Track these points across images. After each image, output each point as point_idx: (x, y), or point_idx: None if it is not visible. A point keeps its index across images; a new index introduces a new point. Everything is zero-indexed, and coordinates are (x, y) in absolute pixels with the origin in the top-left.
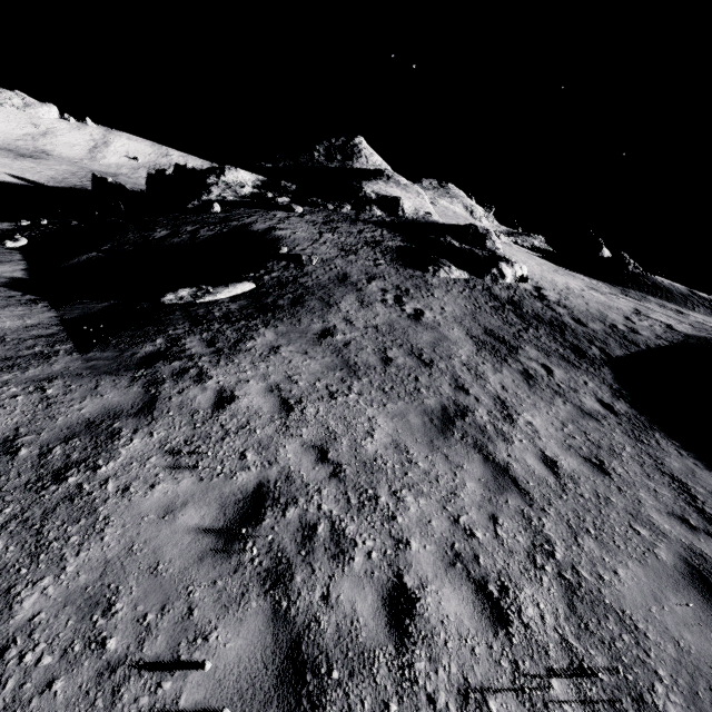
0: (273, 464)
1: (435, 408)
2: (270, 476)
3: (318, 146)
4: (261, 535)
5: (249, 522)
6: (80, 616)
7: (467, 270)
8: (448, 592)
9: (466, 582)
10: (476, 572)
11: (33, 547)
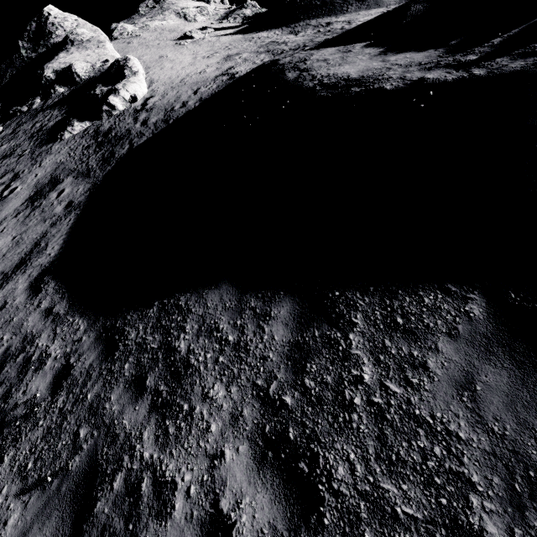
0: None
1: None
2: None
3: (20, 41)
4: None
5: None
6: None
7: (89, 119)
8: None
9: None
10: None
11: None
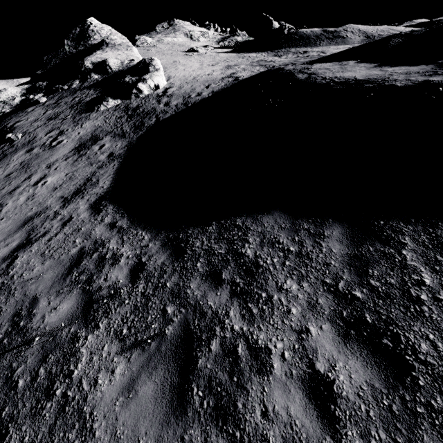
0: None
1: (2, 193)
2: None
3: (66, 40)
4: None
5: None
6: None
7: (121, 98)
8: None
9: None
10: None
11: None
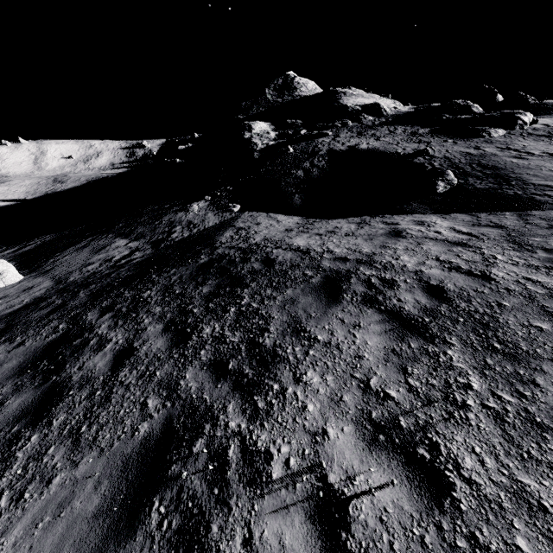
0: None
1: None
2: None
3: (267, 89)
4: None
5: None
6: None
7: (501, 128)
8: None
9: None
10: None
11: None
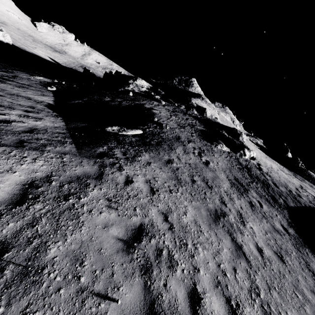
0: (146, 216)
1: (212, 209)
2: (145, 222)
3: (176, 78)
4: (141, 248)
5: (136, 240)
6: (71, 263)
7: (230, 148)
8: (215, 299)
9: (222, 296)
10: (226, 293)
11: (55, 226)
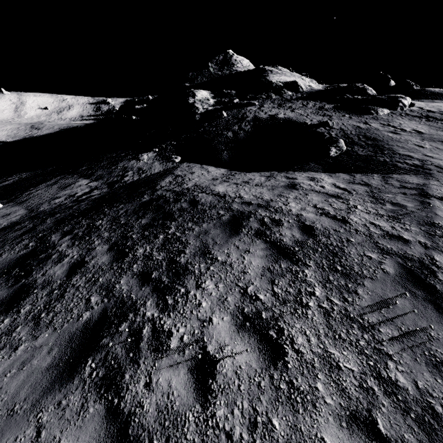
0: None
1: None
2: None
3: (210, 63)
4: None
5: None
6: None
7: (386, 108)
8: None
9: None
10: None
11: None
